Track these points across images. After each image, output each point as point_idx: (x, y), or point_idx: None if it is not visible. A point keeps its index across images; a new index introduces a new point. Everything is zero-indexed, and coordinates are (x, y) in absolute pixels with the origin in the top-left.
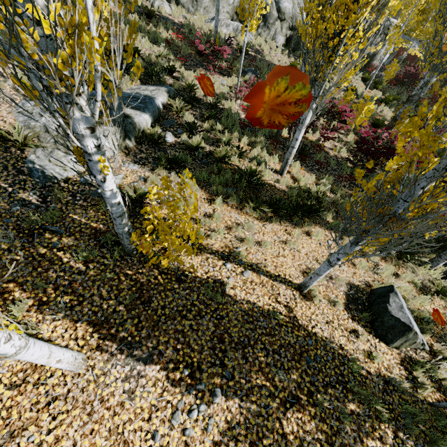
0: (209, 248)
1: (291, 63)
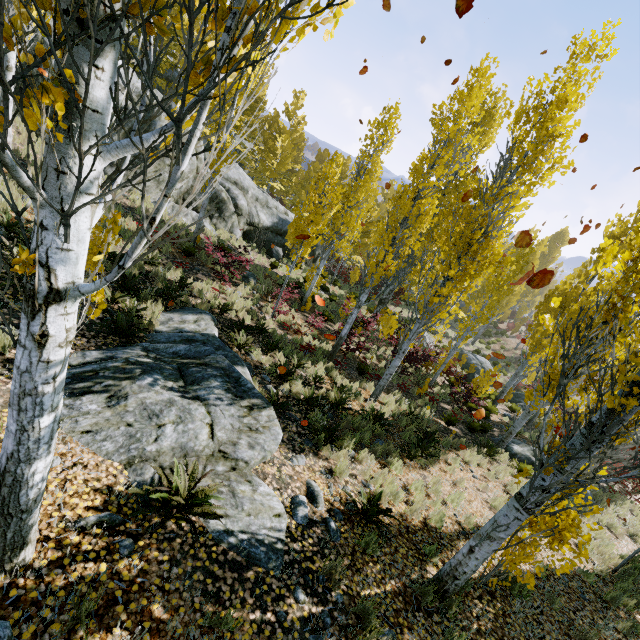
0: (451, 533)
1: (272, 264)
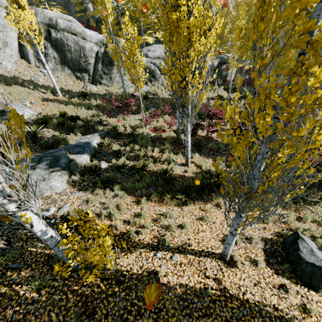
0: (141, 243)
1: None
